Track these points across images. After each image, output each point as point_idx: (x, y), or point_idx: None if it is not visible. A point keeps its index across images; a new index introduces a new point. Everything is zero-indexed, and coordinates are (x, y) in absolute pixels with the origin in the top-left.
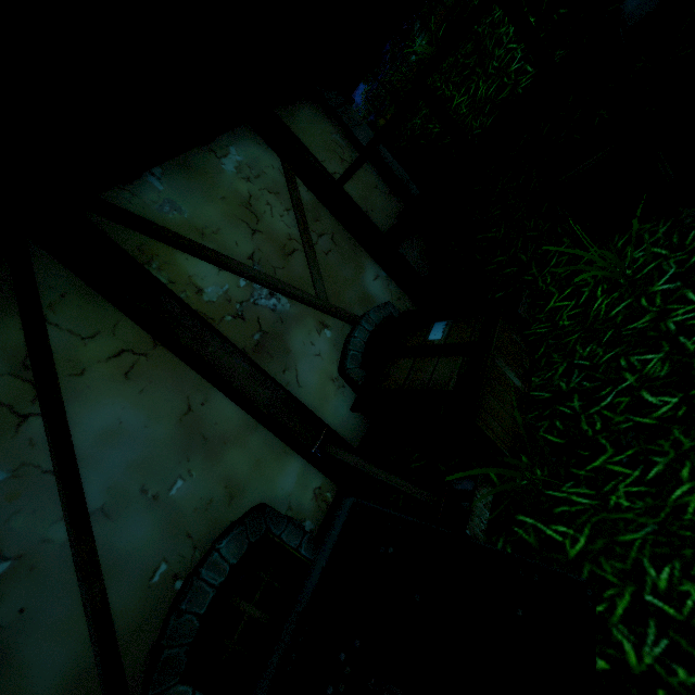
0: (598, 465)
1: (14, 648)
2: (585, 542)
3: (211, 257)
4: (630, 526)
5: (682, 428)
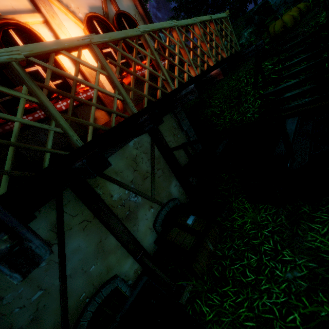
0: (225, 290)
1: (41, 316)
2: (212, 316)
3: (118, 184)
4: (226, 315)
5: (251, 288)
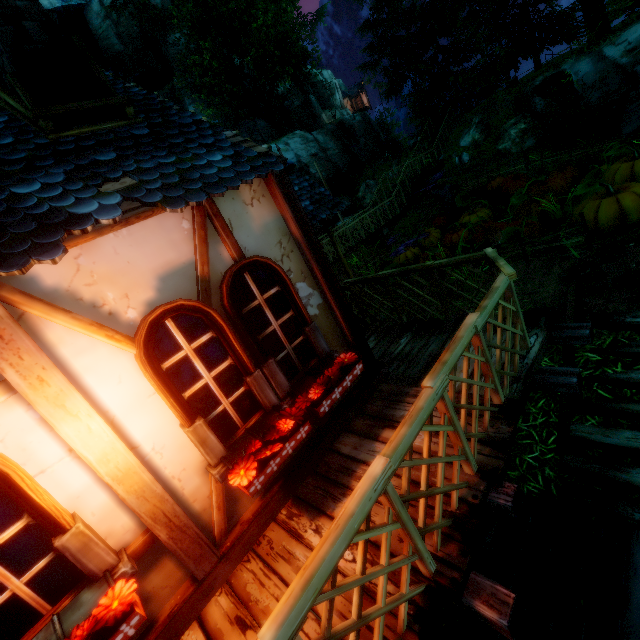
0: None
1: None
2: None
3: None
4: None
5: None
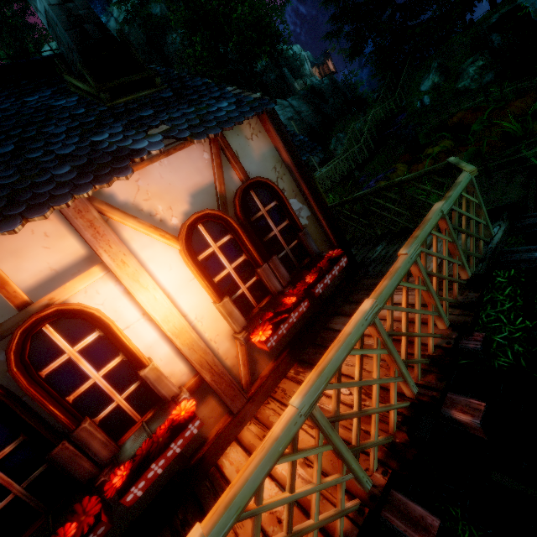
0: None
1: None
2: None
3: None
4: None
5: None
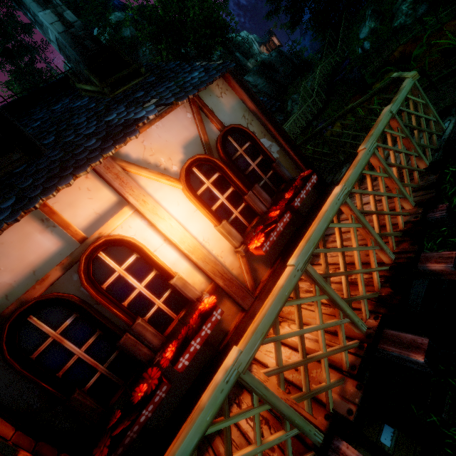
0: None
1: None
2: None
3: None
4: None
5: None
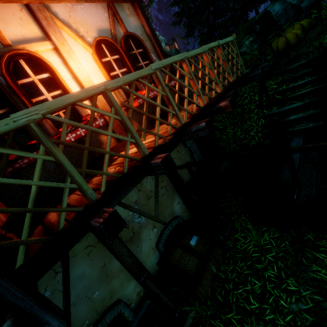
0: (229, 317)
1: None
2: None
3: (122, 206)
4: None
5: (255, 317)
